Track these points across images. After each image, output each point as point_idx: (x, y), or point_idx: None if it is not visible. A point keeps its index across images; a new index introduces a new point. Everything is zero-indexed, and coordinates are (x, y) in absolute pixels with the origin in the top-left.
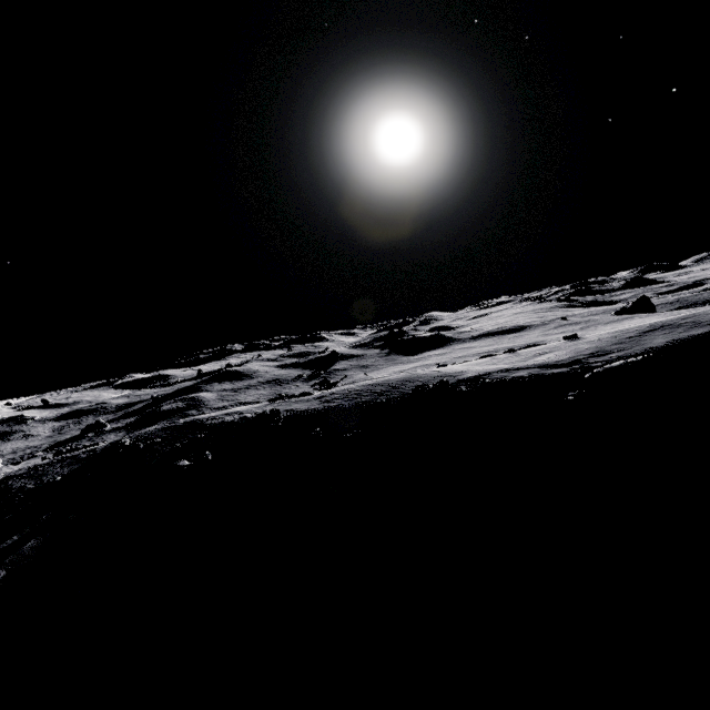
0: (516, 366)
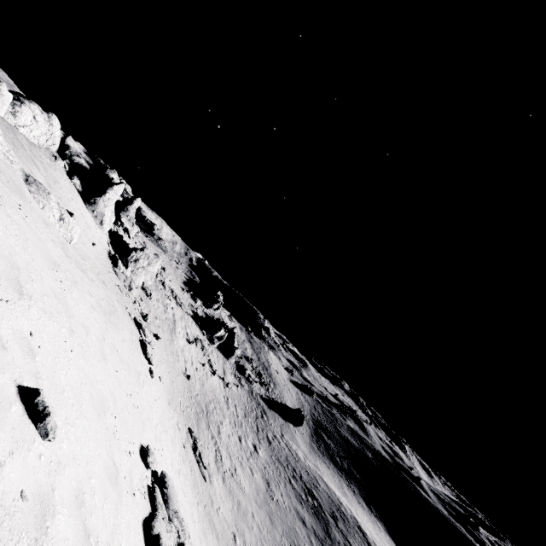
0: None
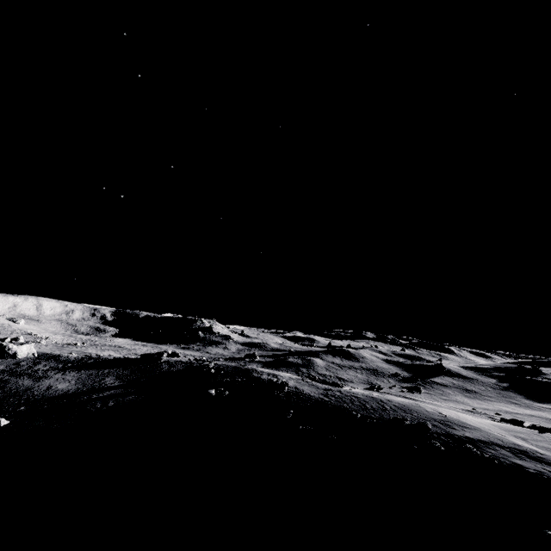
0: (540, 454)
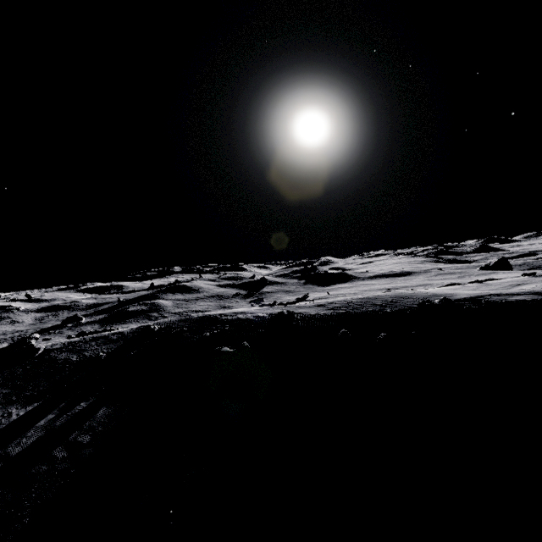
0: (504, 292)
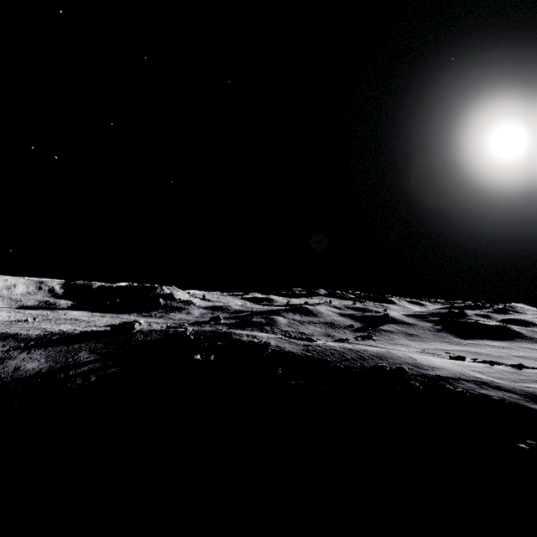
0: (498, 383)
